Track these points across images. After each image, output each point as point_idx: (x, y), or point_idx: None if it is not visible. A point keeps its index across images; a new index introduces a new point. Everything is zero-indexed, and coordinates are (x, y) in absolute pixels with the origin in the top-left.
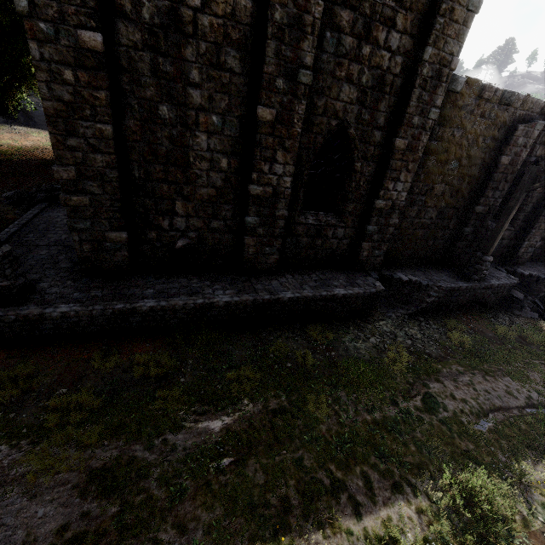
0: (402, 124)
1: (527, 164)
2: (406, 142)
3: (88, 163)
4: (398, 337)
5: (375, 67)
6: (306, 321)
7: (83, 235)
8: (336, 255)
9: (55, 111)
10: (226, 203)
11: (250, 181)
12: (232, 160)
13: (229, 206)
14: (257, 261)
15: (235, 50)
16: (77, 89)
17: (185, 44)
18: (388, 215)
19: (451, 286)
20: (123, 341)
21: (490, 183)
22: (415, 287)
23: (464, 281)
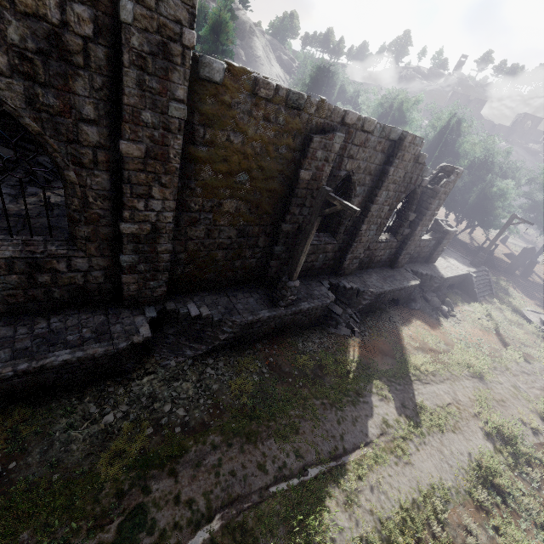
0: (123, 120)
1: (338, 178)
2: (142, 147)
3: None
4: (158, 401)
5: (32, 16)
6: (6, 402)
7: None
8: (90, 291)
9: None
10: None
11: None
12: None
13: None
14: None
15: None
16: None
17: None
18: (153, 241)
19: (248, 319)
20: None
21: (293, 199)
22: (209, 321)
23: (272, 307)
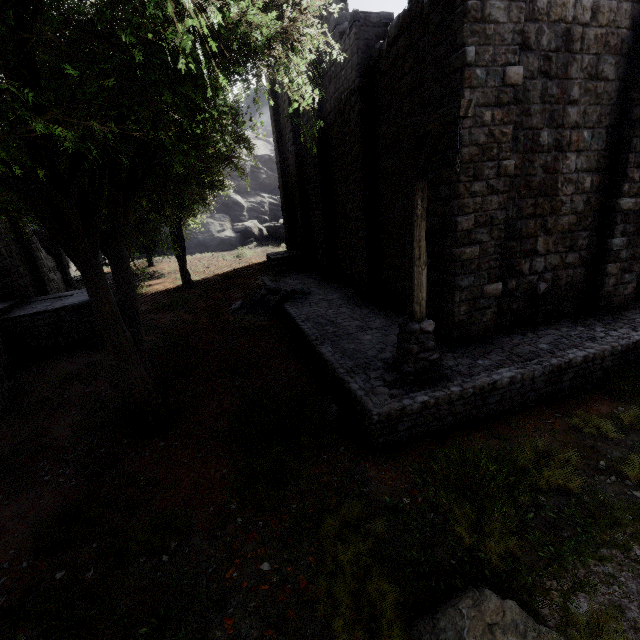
0: None
1: None
2: None
3: (484, 207)
4: None
5: None
6: None
7: (463, 294)
8: None
9: (469, 156)
10: (584, 229)
11: (620, 195)
12: (594, 177)
13: (585, 233)
14: (614, 295)
15: (611, 57)
16: (490, 129)
17: (571, 62)
18: None
19: None
20: (563, 406)
21: None
22: None
23: None
